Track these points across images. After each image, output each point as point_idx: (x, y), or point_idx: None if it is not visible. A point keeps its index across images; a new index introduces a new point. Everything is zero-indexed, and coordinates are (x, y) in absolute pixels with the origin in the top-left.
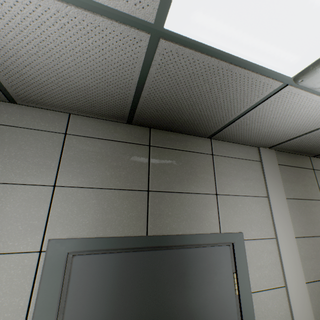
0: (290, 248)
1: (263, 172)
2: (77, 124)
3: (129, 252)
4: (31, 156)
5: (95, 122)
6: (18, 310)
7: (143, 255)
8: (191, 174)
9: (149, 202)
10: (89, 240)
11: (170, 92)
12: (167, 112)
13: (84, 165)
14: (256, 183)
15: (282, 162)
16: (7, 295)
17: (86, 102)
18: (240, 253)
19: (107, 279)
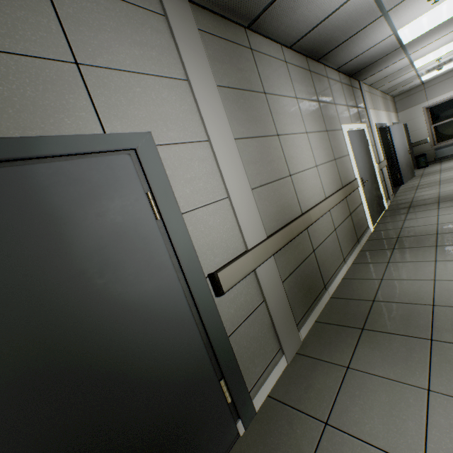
0: (229, 151)
1: (173, 37)
2: None
3: None
4: None
5: None
6: None
7: None
8: None
9: None
10: None
11: None
12: None
13: None
14: (163, 54)
15: (205, 28)
16: None
17: None
18: (153, 164)
19: None
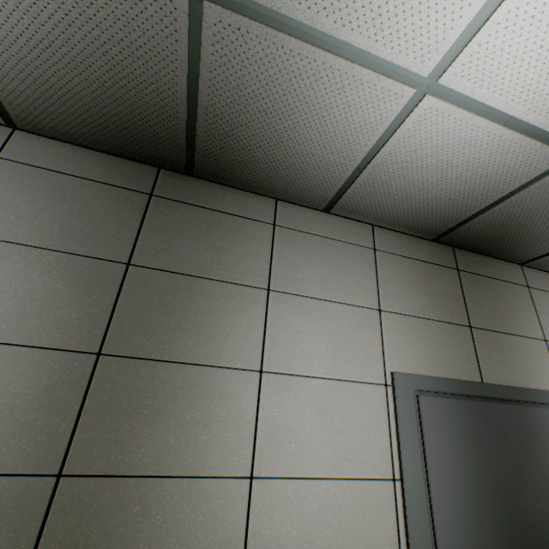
0: None
1: None
2: (381, 239)
3: (470, 400)
4: (350, 273)
5: (397, 236)
6: (382, 449)
7: (486, 406)
8: (510, 310)
9: (474, 341)
10: (430, 379)
11: (530, 207)
12: (501, 228)
13: (400, 288)
14: None
15: None
16: (369, 430)
17: (413, 214)
18: None
19: (457, 429)
